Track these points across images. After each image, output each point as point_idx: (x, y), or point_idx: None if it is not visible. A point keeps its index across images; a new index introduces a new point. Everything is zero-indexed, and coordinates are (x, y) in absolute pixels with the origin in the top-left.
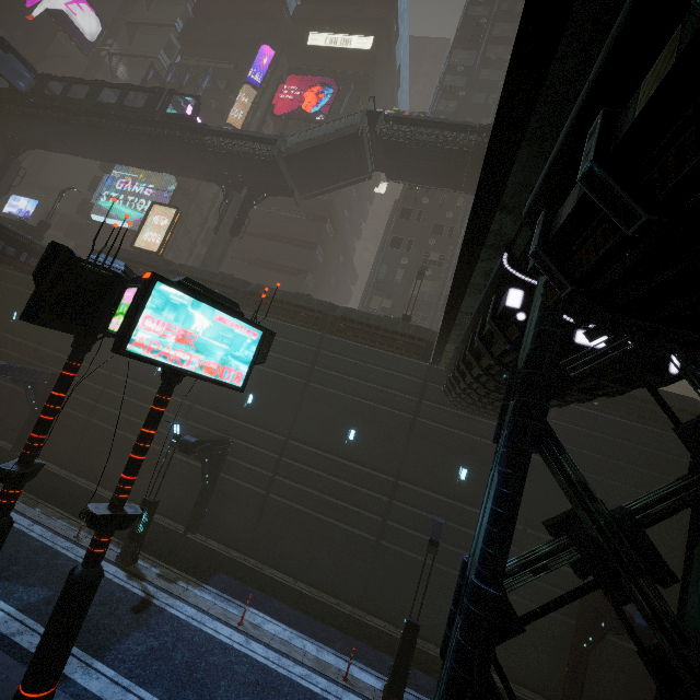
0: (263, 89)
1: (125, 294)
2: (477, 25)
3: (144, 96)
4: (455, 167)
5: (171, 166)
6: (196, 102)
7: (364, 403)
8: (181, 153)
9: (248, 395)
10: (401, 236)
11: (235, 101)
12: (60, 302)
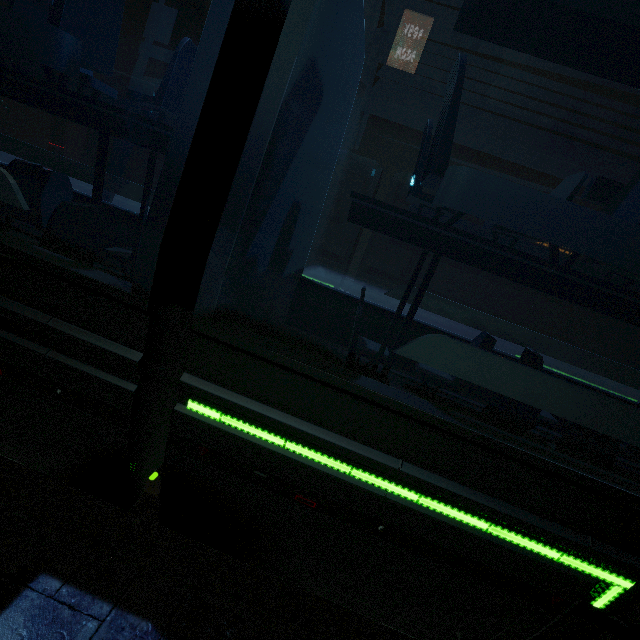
0: None
1: None
2: None
3: None
4: None
5: None
6: None
7: None
8: None
9: None
10: None
11: None
12: None
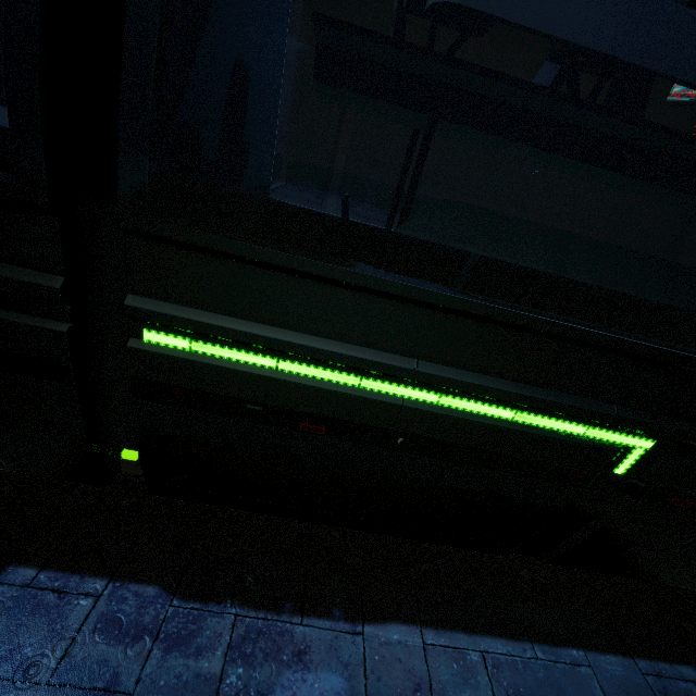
0: None
1: None
2: None
3: None
4: None
5: None
6: None
7: None
8: None
9: None
10: None
11: None
12: None
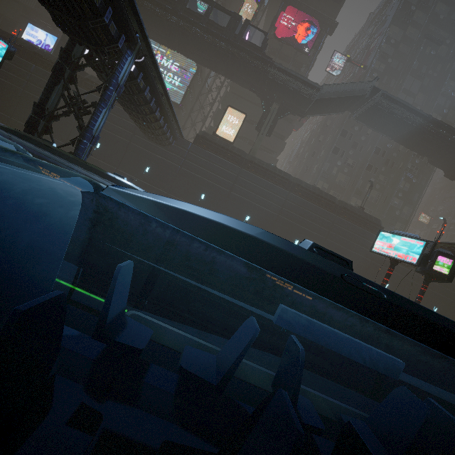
0: (261, 3)
1: (438, 257)
2: (409, 11)
3: (215, 9)
4: (399, 129)
5: (223, 70)
6: (265, 37)
7: (352, 252)
8: (242, 69)
9: (296, 240)
10: (339, 147)
11: (241, 8)
12: (424, 259)
